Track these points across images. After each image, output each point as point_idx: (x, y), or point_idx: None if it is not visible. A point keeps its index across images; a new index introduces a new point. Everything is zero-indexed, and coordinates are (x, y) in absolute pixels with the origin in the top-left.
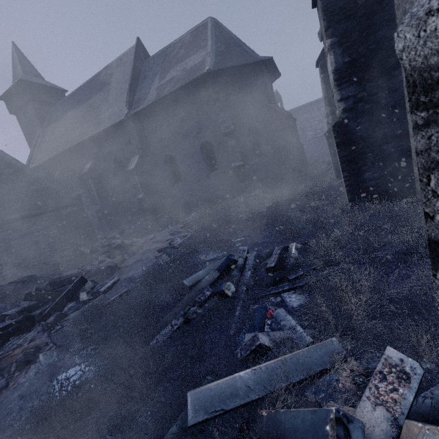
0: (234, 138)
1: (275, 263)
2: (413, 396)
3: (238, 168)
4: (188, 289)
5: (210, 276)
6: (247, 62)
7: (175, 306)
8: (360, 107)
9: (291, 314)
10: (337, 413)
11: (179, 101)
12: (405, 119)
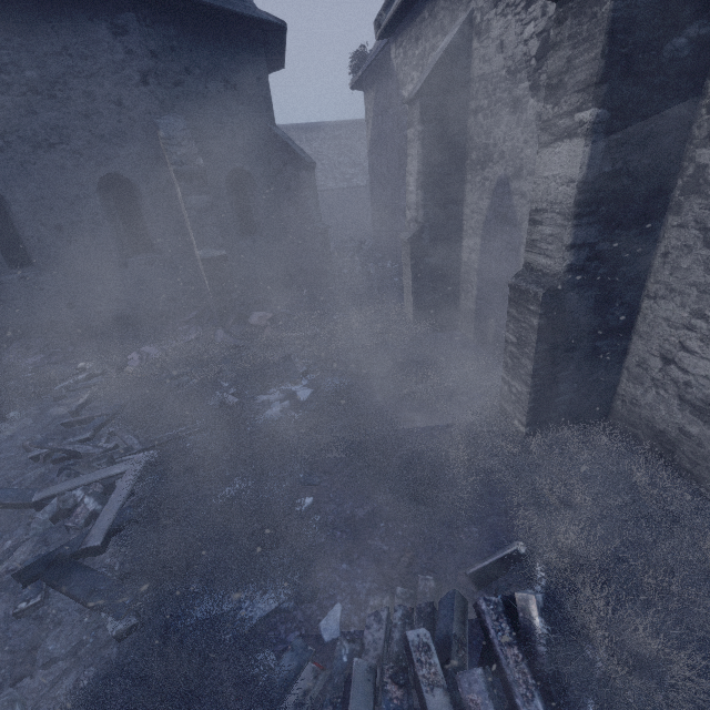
0: (204, 189)
1: (541, 698)
2: None
3: (214, 262)
4: None
5: None
6: (234, 7)
7: None
8: (593, 269)
9: None
10: None
11: (14, 25)
12: (636, 305)
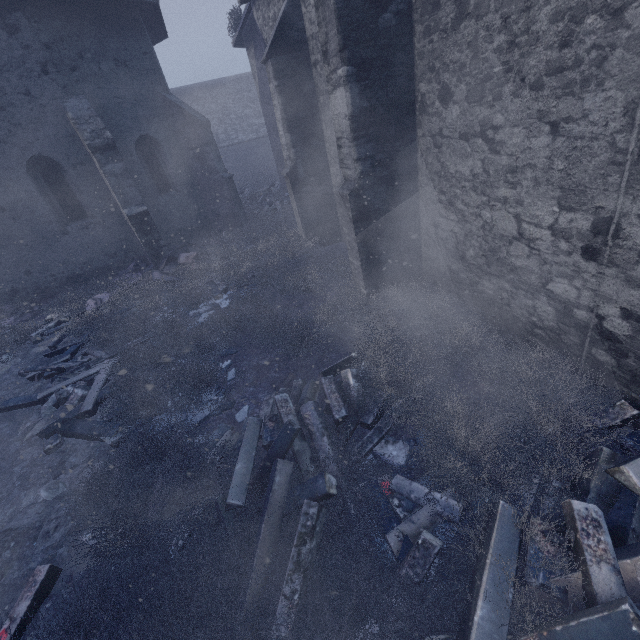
0: (117, 158)
1: (345, 409)
2: (610, 538)
3: (139, 217)
4: (238, 508)
5: (282, 473)
6: None
7: (250, 556)
8: (378, 173)
9: (404, 475)
10: (632, 610)
11: None
12: (417, 193)
